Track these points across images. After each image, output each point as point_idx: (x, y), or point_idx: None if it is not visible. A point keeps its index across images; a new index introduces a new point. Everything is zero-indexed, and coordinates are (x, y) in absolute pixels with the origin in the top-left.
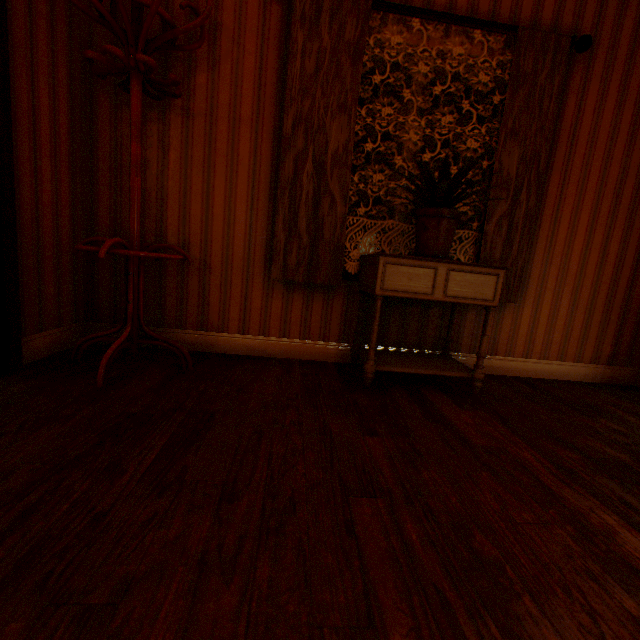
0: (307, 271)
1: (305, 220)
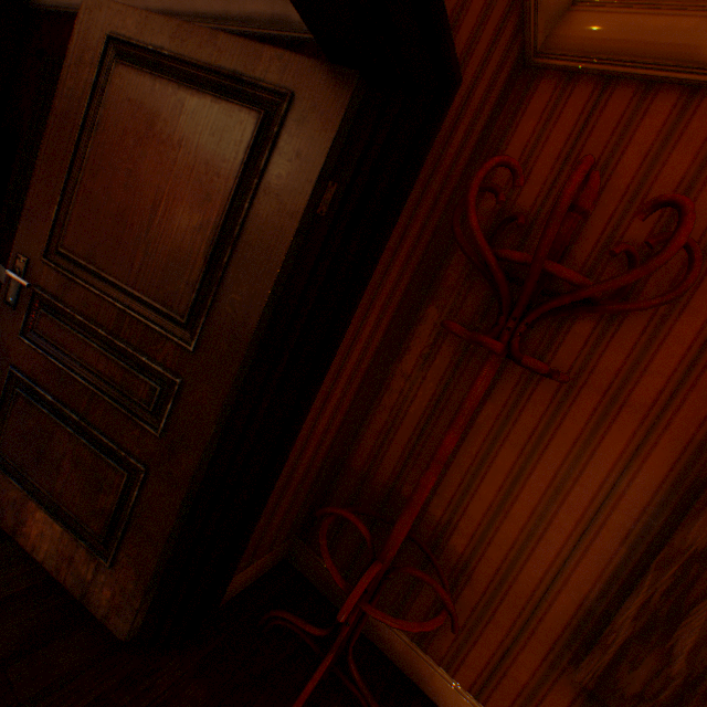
0: None
1: (694, 633)
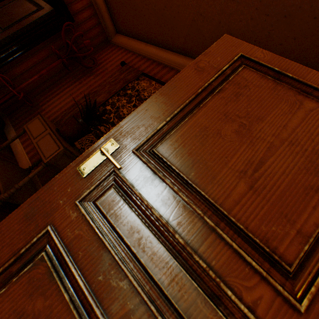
0: None
1: (69, 116)
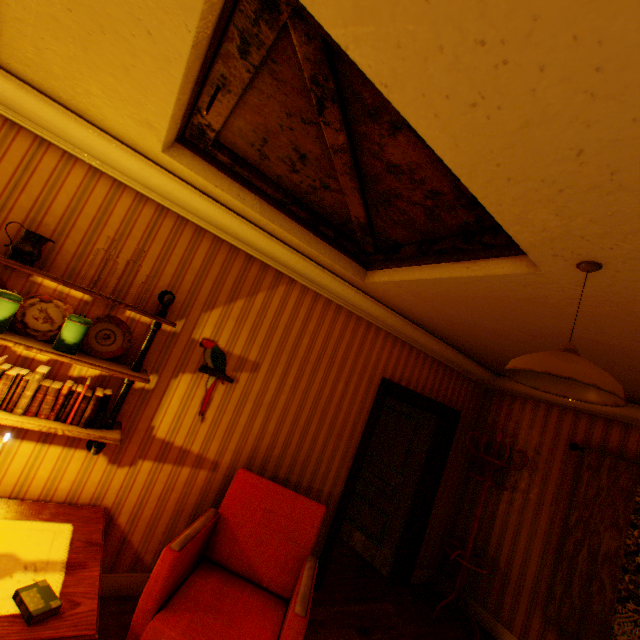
0: (575, 625)
1: (576, 586)
